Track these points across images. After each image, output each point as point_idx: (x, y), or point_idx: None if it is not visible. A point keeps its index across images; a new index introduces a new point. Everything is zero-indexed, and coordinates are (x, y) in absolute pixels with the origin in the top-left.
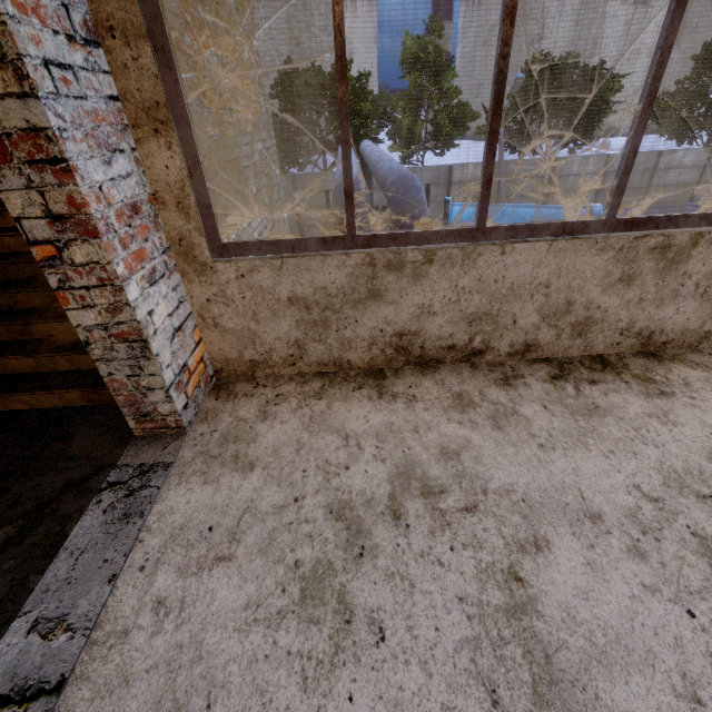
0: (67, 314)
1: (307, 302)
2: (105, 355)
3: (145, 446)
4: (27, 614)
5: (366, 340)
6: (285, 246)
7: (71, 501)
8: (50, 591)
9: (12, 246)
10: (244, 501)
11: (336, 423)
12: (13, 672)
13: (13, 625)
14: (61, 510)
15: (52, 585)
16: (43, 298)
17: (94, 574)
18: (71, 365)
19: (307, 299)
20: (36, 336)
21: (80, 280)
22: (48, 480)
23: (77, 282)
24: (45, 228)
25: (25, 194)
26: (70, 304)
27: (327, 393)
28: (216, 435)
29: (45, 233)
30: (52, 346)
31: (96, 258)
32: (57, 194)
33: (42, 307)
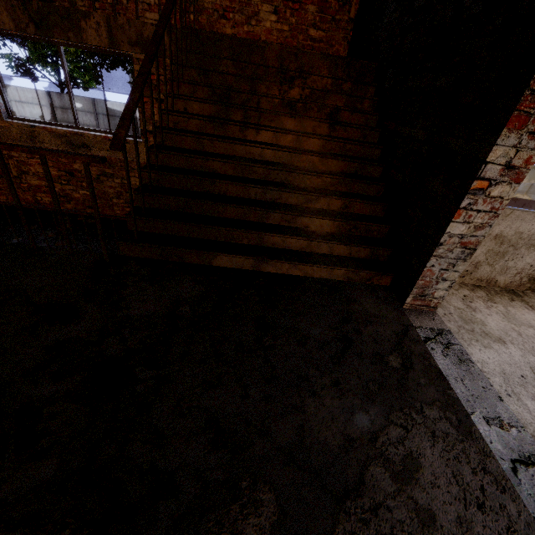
0: (449, 224)
1: (504, 239)
2: (442, 253)
3: (418, 316)
4: (473, 413)
5: (517, 270)
6: (520, 202)
7: (413, 345)
8: (470, 401)
9: (266, 156)
10: (523, 362)
11: (524, 321)
12: (508, 447)
13: (474, 419)
14: (413, 350)
15: (468, 398)
16: (299, 199)
17: (486, 394)
18: (328, 250)
19: (505, 238)
20: (296, 225)
21: (480, 206)
22: (379, 328)
23: (477, 206)
24: (495, 171)
25: (507, 149)
26: (458, 218)
27: (495, 300)
28: (455, 316)
29: (492, 174)
30: (317, 235)
31: (503, 195)
32: (525, 153)
33: (296, 205)
